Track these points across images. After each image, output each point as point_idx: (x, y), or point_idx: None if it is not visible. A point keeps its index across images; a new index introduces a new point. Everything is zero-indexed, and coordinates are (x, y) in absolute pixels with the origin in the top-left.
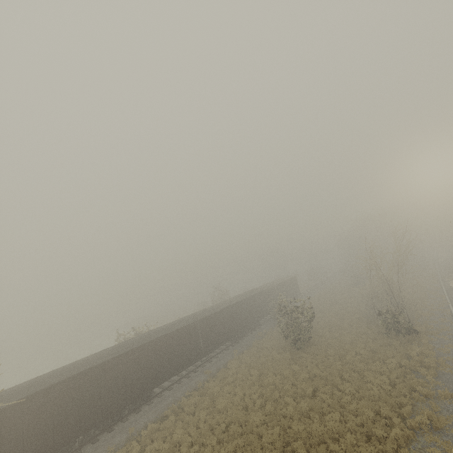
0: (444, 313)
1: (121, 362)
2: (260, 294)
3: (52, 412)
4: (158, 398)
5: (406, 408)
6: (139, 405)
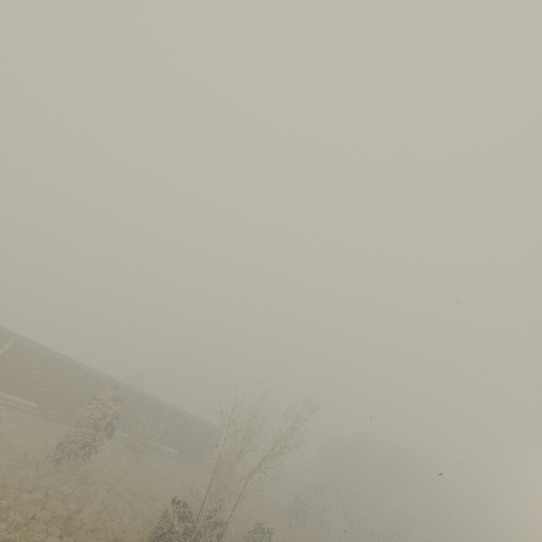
0: None
1: None
2: (139, 397)
3: None
4: None
5: None
6: None
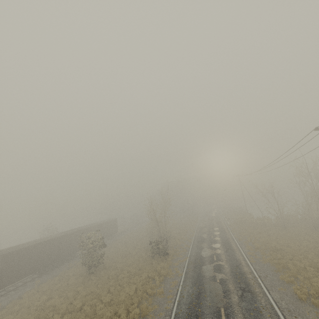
0: (189, 241)
1: None
2: (80, 231)
3: None
4: None
5: (133, 306)
6: None
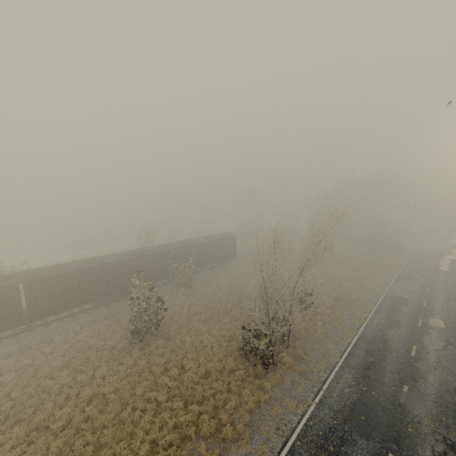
0: (345, 335)
1: None
2: (161, 253)
3: None
4: None
5: None
6: None
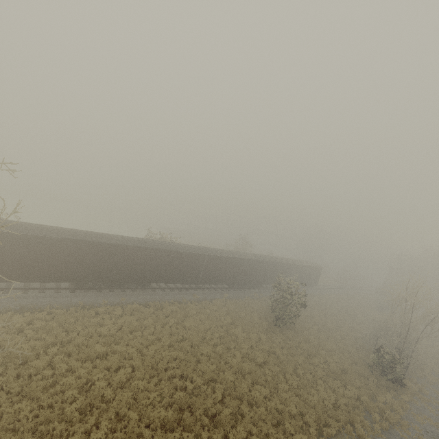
0: None
1: (135, 251)
2: (275, 263)
3: (79, 257)
4: (151, 291)
5: (329, 430)
6: (136, 288)
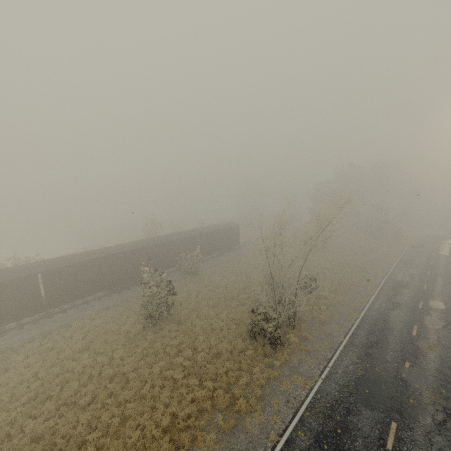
0: (349, 317)
1: None
2: (168, 243)
3: None
4: None
5: None
6: None
